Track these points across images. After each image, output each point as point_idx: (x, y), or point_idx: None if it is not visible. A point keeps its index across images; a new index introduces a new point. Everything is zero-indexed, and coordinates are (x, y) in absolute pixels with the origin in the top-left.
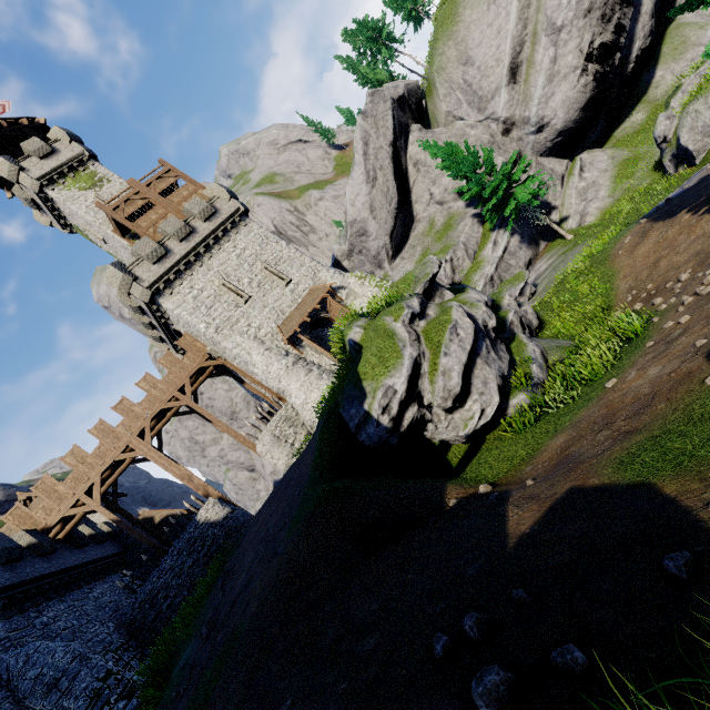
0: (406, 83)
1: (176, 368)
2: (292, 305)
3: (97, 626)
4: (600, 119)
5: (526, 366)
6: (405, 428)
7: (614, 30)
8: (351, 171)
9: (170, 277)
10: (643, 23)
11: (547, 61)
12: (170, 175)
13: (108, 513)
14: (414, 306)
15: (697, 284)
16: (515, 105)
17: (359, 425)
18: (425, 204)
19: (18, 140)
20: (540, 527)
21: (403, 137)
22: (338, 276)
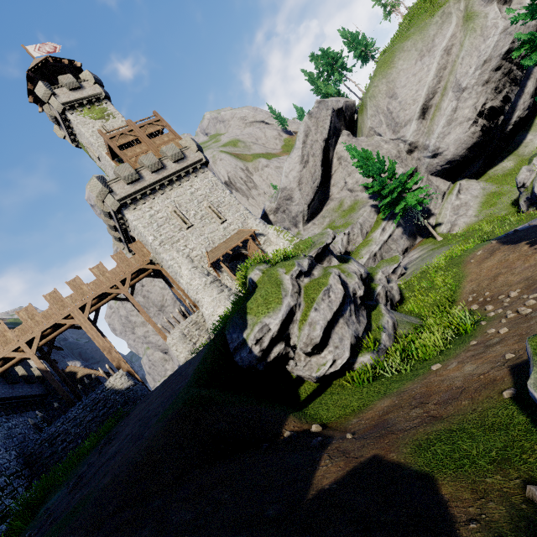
0: (346, 100)
1: (124, 264)
2: (222, 239)
3: (1, 451)
4: (480, 159)
5: (378, 333)
6: (271, 359)
7: (502, 99)
8: (291, 152)
9: (137, 197)
10: (525, 100)
11: (450, 109)
12: (158, 124)
13: (39, 362)
14: (303, 265)
15: (520, 303)
16: (420, 135)
17: (237, 348)
18: (339, 188)
19: (58, 73)
20: (337, 487)
21: (334, 137)
22: (262, 226)
